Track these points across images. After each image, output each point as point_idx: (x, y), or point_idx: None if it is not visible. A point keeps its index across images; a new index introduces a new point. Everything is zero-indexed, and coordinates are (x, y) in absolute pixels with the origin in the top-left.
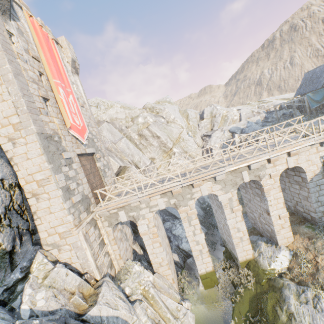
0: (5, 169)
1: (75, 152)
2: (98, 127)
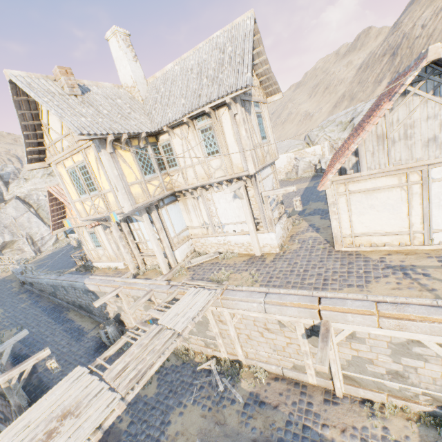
0: None
1: None
2: (5, 206)
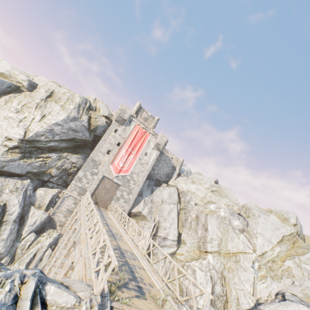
0: (80, 162)
1: (103, 173)
2: (165, 187)
